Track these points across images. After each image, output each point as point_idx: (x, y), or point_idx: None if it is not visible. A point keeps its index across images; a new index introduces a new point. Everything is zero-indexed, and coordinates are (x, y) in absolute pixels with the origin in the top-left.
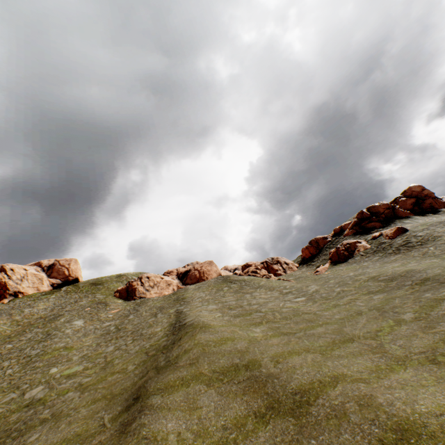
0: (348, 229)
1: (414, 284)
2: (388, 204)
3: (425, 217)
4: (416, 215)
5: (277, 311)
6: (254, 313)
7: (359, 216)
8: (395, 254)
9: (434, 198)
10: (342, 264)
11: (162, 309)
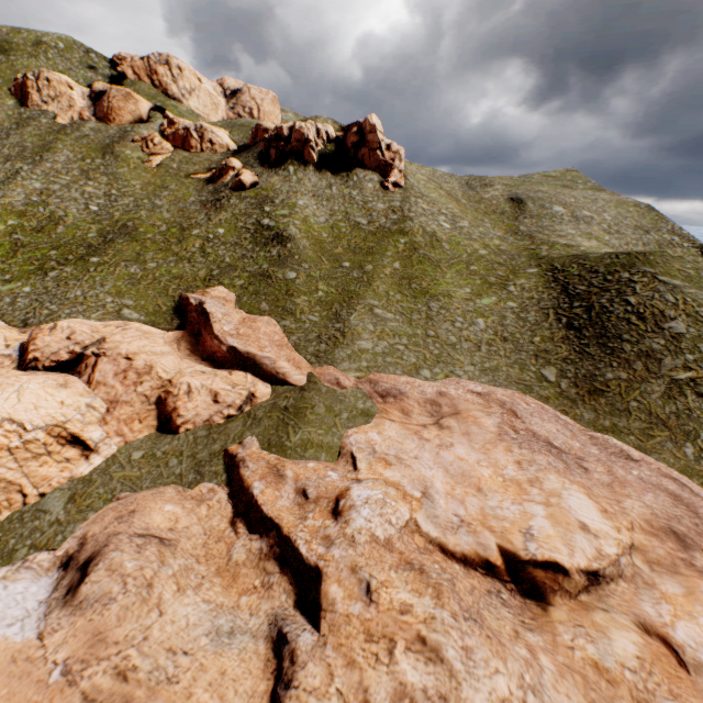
0: (265, 141)
1: (106, 239)
2: (304, 135)
3: (315, 175)
4: (317, 166)
5: (55, 213)
6: (41, 208)
7: (280, 132)
8: (206, 205)
9: (373, 151)
10: (202, 185)
11: (19, 156)
